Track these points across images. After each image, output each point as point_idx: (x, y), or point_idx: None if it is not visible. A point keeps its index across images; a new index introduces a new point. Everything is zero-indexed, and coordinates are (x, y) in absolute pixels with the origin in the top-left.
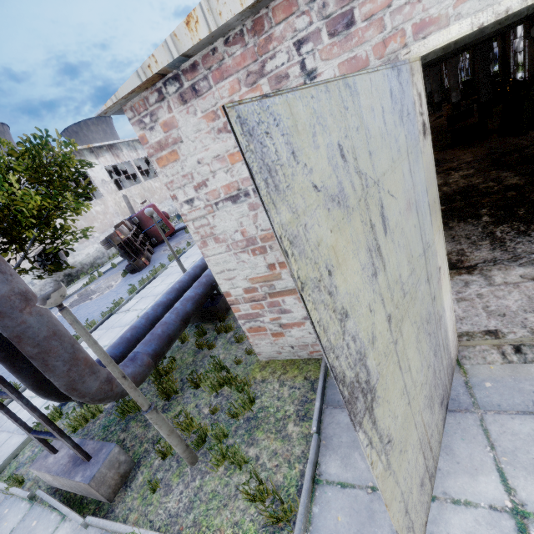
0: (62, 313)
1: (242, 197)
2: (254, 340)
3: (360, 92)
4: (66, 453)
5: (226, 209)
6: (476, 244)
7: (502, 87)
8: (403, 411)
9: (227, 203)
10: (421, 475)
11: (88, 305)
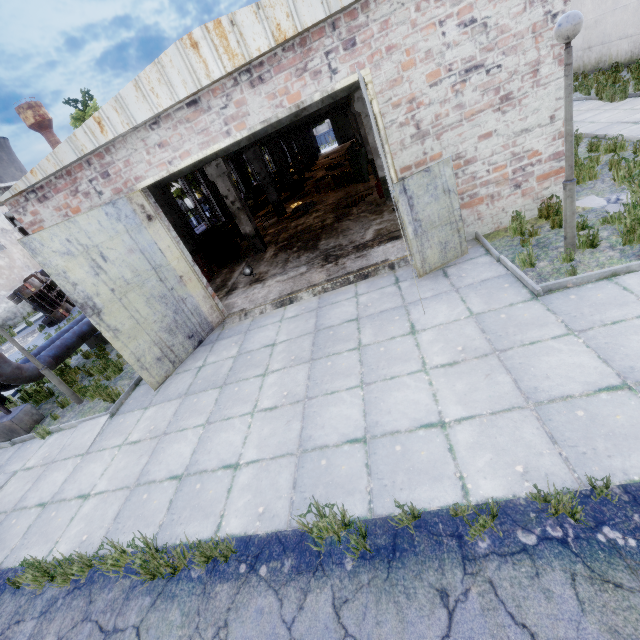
0: None
1: None
2: None
3: (79, 221)
4: None
5: None
6: (277, 266)
7: None
8: (131, 324)
9: None
10: (158, 356)
11: None
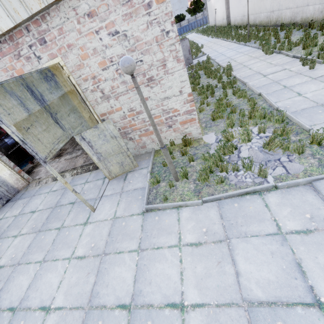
0: None
1: None
2: None
3: None
4: None
5: None
6: (73, 146)
7: None
8: None
9: None
10: None
11: None
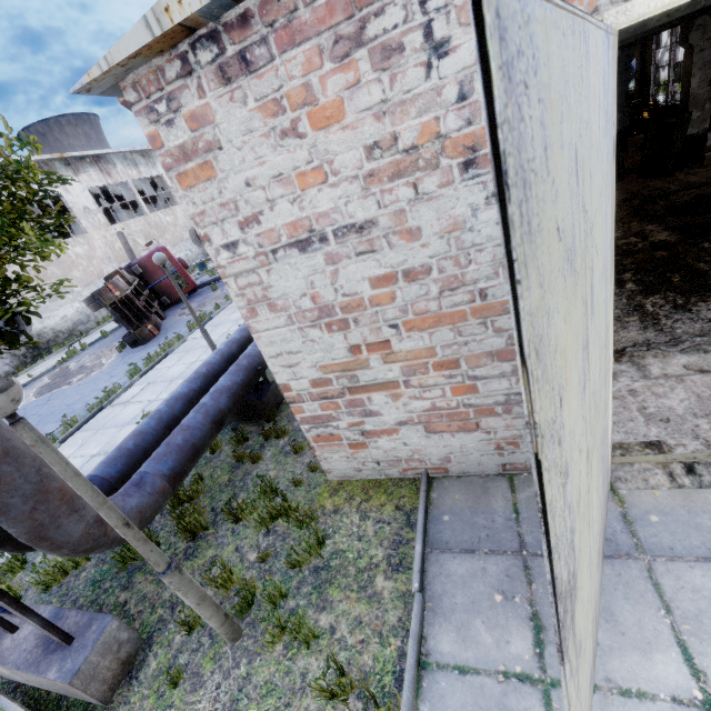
0: (15, 428)
1: (315, 243)
2: (322, 452)
3: (590, 56)
4: (31, 632)
5: (289, 261)
6: (622, 321)
7: (640, 112)
8: (587, 591)
9: (291, 251)
10: (591, 667)
11: (66, 393)
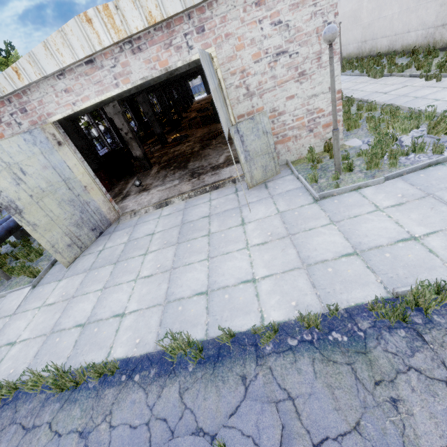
0: None
1: None
2: None
3: (2, 144)
4: None
5: None
6: (159, 180)
7: None
8: (47, 221)
9: None
10: (68, 243)
11: None
